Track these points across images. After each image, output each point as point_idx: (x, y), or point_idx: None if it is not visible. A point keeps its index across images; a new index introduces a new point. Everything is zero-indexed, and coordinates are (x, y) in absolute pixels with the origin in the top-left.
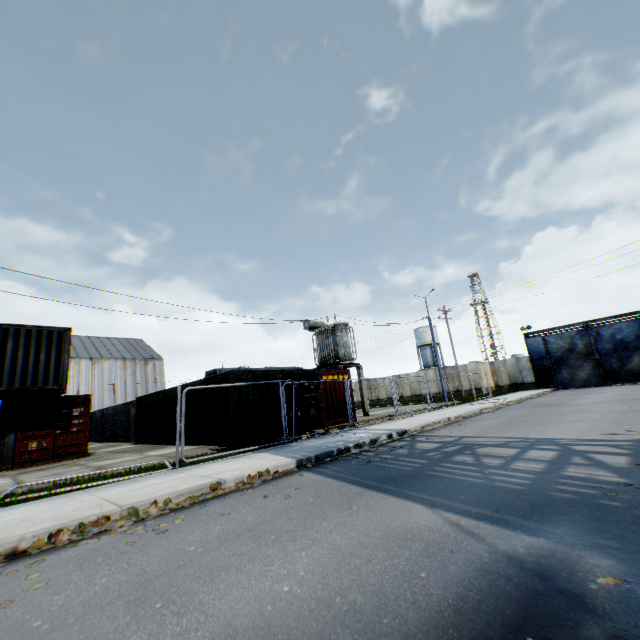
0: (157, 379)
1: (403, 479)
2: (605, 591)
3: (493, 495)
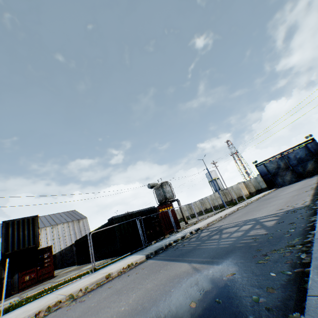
0: (85, 228)
1: (186, 253)
2: (226, 279)
3: (215, 251)
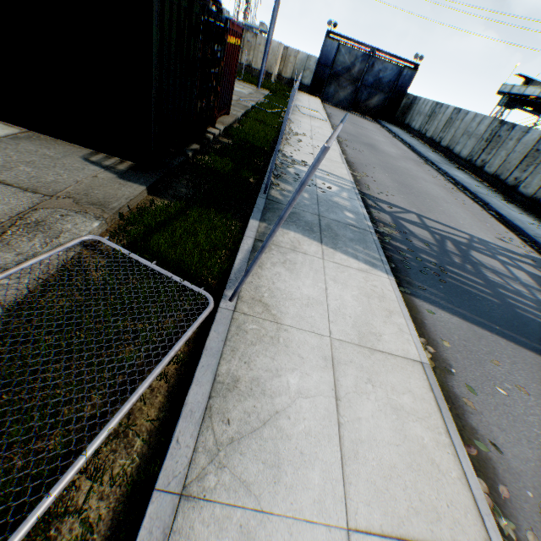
0: None
1: (529, 330)
2: None
3: None
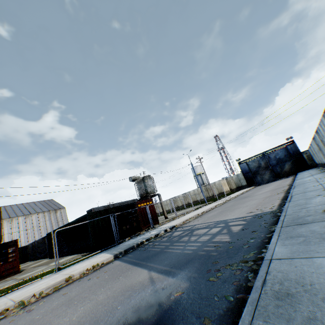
0: (63, 219)
1: (152, 256)
2: (173, 299)
3: (177, 258)
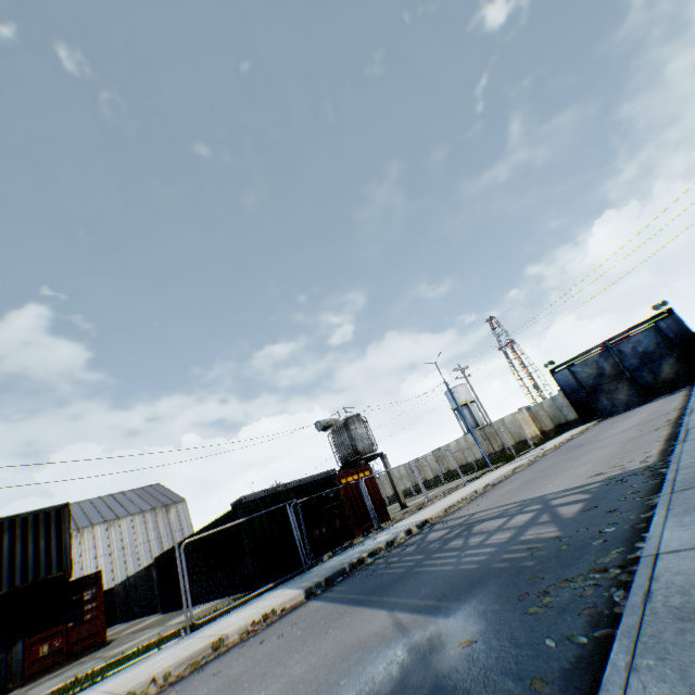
0: (183, 525)
1: (389, 584)
2: (456, 654)
3: (448, 581)
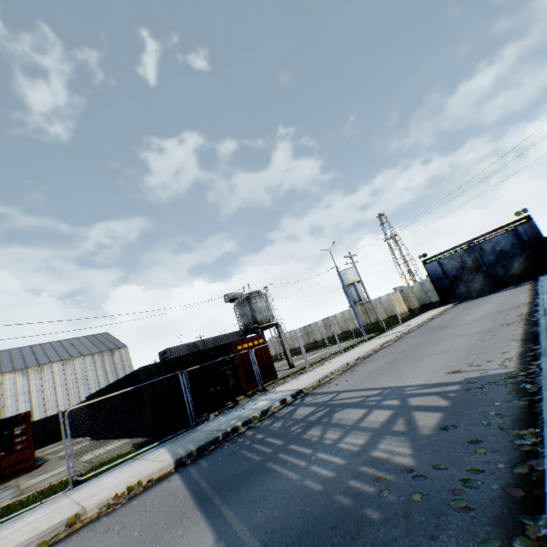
0: (125, 365)
1: (239, 480)
2: None
3: (286, 507)
